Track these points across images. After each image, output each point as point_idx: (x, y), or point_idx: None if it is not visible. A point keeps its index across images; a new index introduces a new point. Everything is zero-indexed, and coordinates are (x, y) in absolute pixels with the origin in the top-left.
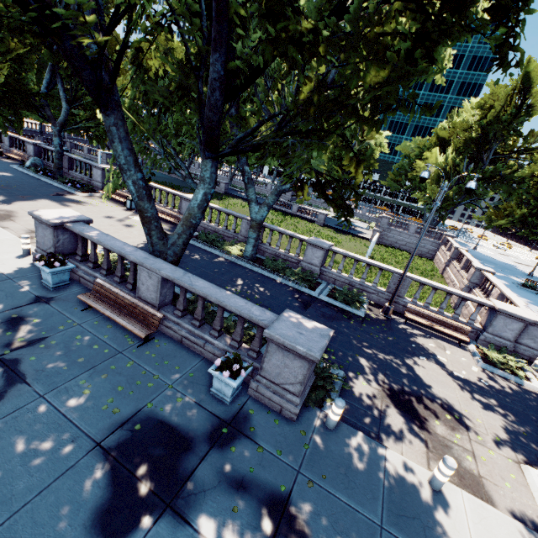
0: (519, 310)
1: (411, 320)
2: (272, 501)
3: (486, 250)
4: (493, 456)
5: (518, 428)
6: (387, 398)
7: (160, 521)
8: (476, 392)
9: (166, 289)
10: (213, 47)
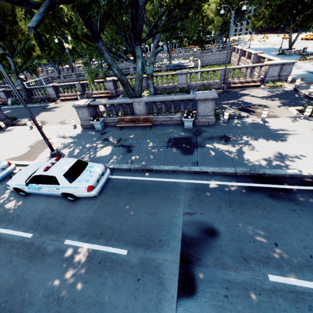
0: (277, 61)
1: (234, 88)
2: (221, 137)
3: (255, 45)
4: (278, 110)
5: (285, 101)
6: (238, 111)
7: (198, 148)
8: (268, 98)
9: (146, 108)
10: None
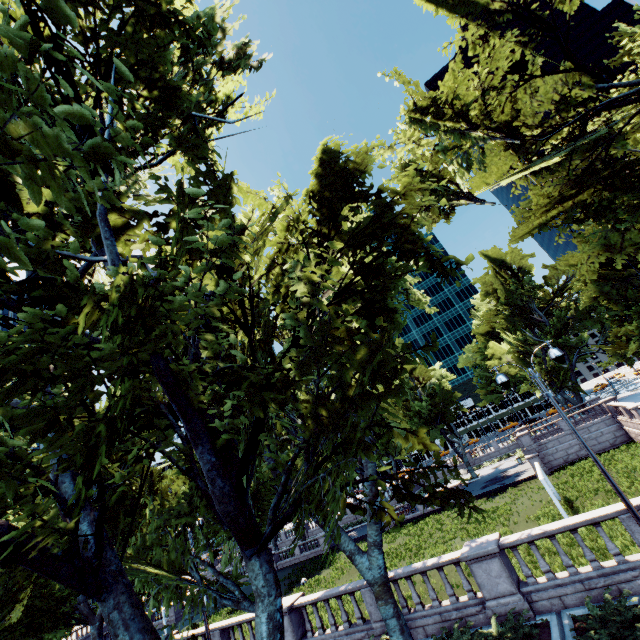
0: None
1: None
2: None
3: None
4: None
5: None
6: None
7: None
8: None
9: None
10: (194, 444)
